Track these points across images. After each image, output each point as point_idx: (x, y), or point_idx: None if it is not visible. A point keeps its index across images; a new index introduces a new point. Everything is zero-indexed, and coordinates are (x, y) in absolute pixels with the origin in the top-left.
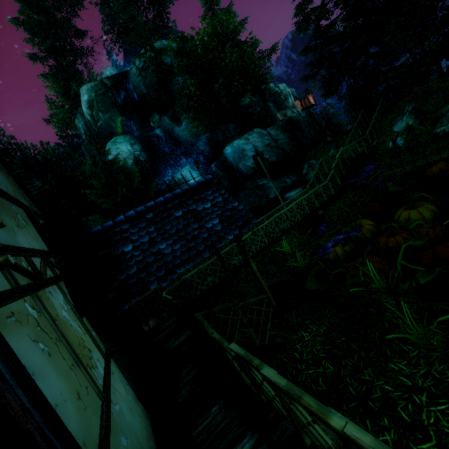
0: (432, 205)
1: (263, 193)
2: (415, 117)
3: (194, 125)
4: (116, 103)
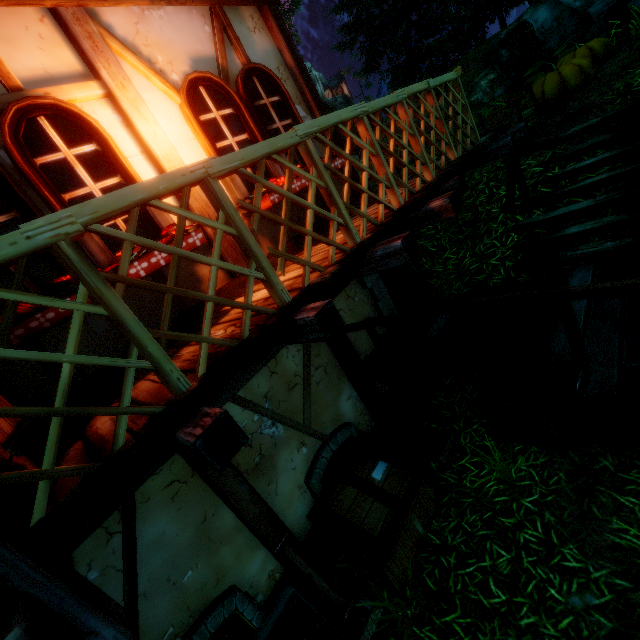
0: None
1: None
2: None
3: None
4: None
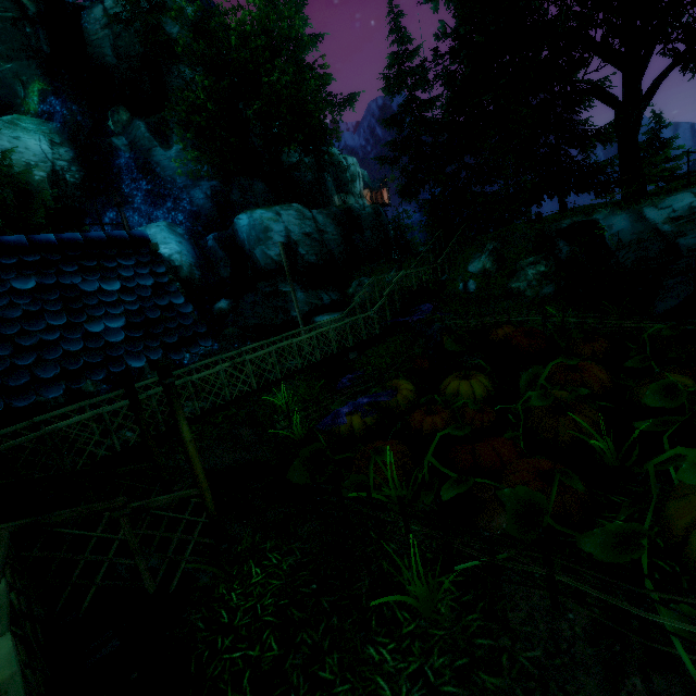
0: (487, 380)
1: (283, 306)
2: (494, 261)
3: (193, 158)
4: (40, 53)
